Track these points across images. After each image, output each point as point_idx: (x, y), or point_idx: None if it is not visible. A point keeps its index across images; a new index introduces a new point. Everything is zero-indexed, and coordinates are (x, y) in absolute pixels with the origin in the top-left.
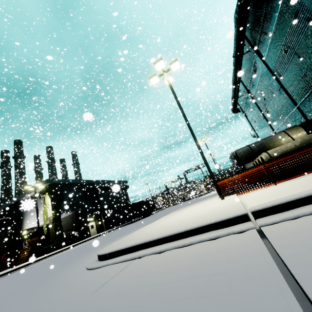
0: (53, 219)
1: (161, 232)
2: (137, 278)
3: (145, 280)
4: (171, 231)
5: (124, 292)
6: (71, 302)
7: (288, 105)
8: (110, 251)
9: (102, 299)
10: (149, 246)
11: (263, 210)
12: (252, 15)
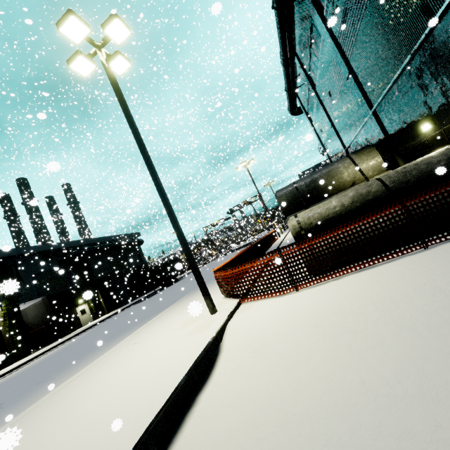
0: (4, 316)
1: None
2: None
3: None
4: None
5: None
6: None
7: (360, 107)
8: None
9: None
10: None
11: None
12: None
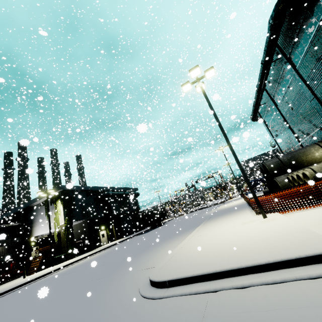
0: (65, 227)
1: (223, 258)
2: None
3: None
4: (246, 261)
5: None
6: None
7: (321, 116)
8: (171, 279)
9: None
10: (220, 277)
11: None
12: (286, 21)
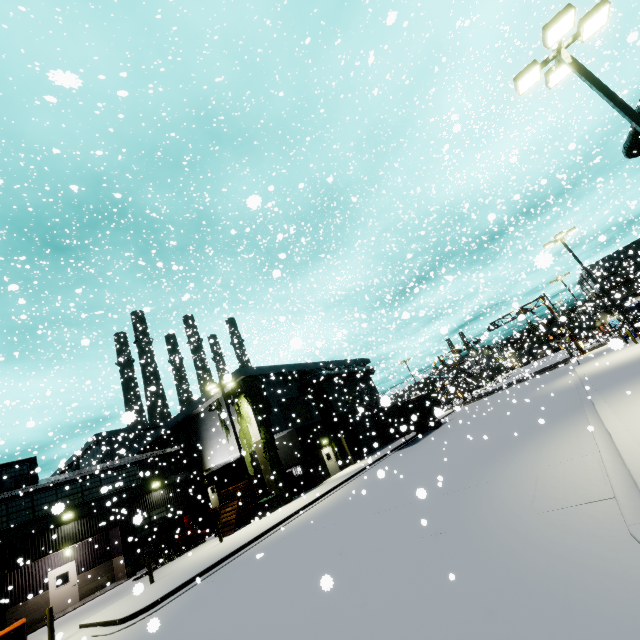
0: (264, 446)
1: None
2: None
3: None
4: None
5: None
6: None
7: None
8: None
9: None
10: None
11: None
12: None
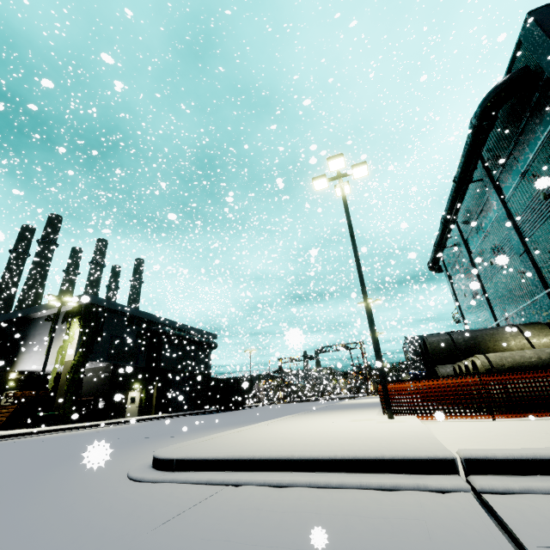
0: (72, 366)
1: (279, 447)
2: (241, 523)
3: (259, 532)
4: (304, 451)
5: (221, 543)
6: (111, 534)
7: (532, 284)
8: (182, 457)
9: (177, 544)
10: (257, 469)
11: (487, 461)
12: (499, 127)
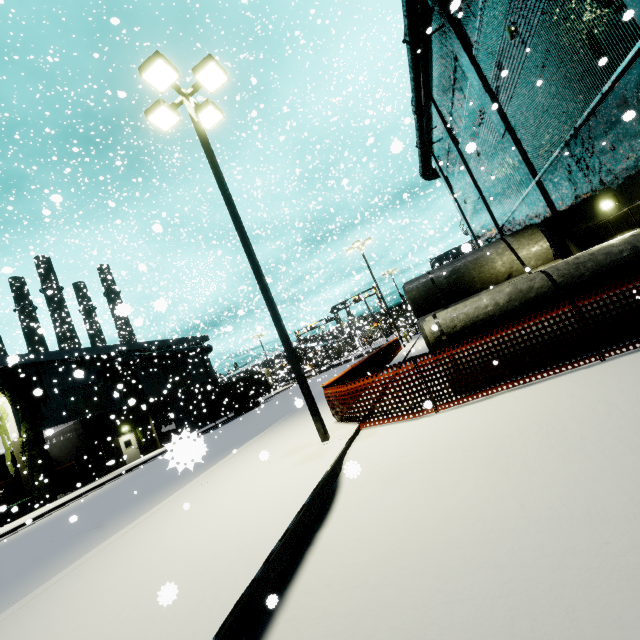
0: (22, 445)
1: None
2: None
3: None
4: None
5: None
6: None
7: (520, 174)
8: None
9: None
10: None
11: None
12: None
